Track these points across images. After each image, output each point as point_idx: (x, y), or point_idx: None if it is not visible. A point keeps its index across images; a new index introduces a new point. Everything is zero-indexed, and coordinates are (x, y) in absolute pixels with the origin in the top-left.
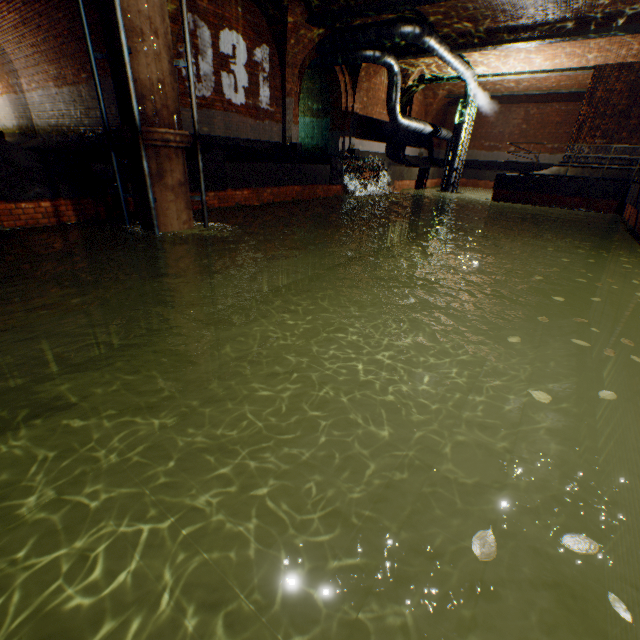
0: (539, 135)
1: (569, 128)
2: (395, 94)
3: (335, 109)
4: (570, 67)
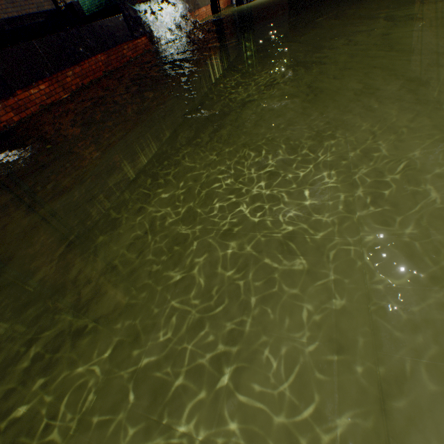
0: None
1: None
2: None
3: None
4: None
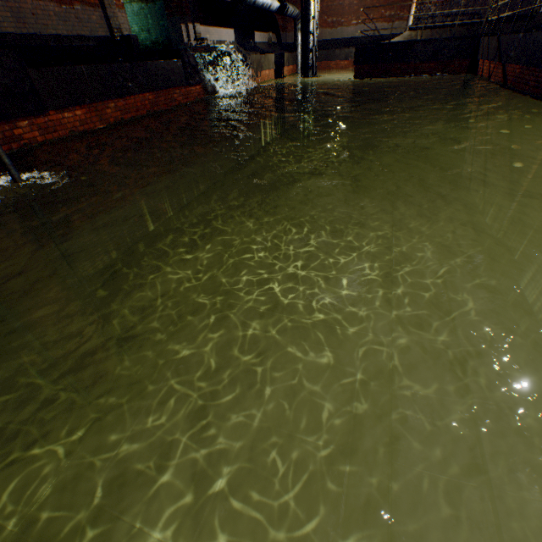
0: (377, 3)
1: None
2: None
3: None
4: None
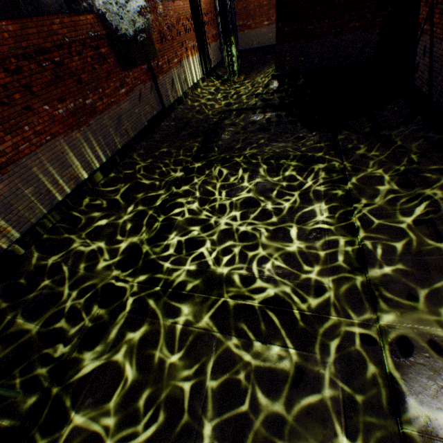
0: None
1: None
2: None
3: None
4: None
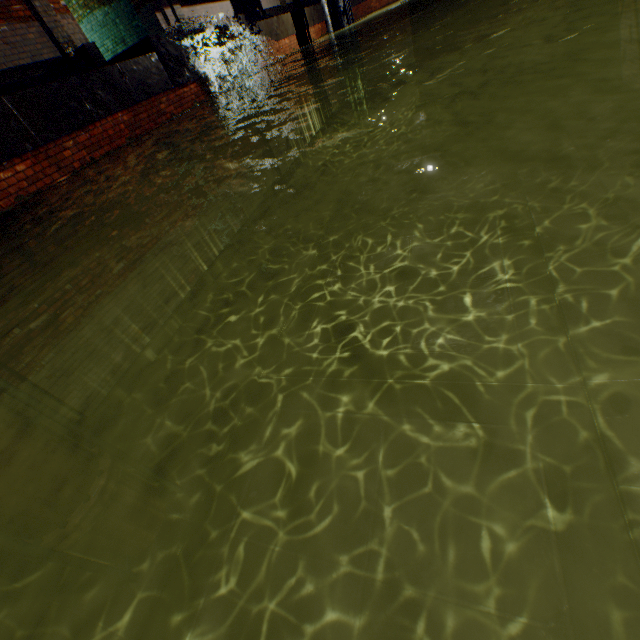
0: None
1: None
2: None
3: None
4: None
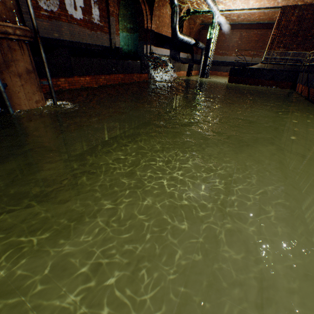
0: (247, 47)
1: (261, 43)
2: (176, 18)
3: (141, 27)
4: (268, 6)
